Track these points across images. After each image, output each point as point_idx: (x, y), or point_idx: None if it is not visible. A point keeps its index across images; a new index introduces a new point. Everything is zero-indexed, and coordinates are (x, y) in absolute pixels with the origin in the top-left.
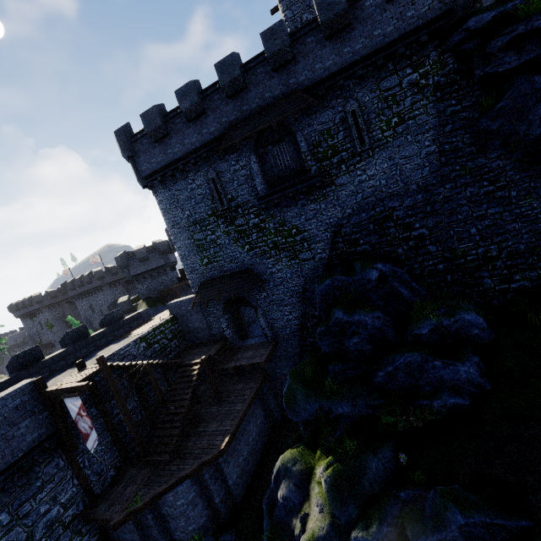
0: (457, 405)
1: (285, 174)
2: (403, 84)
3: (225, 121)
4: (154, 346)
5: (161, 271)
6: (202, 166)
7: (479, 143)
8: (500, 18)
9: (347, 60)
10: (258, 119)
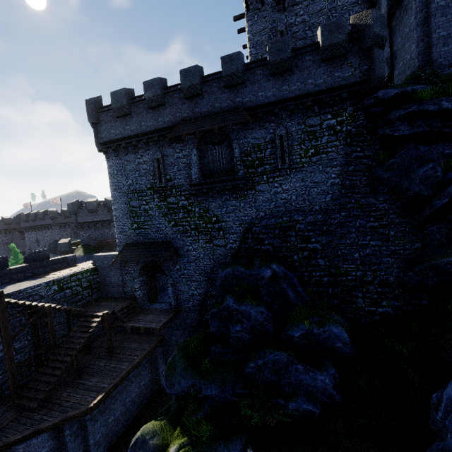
0: (309, 411)
1: (218, 171)
2: (323, 125)
3: (178, 116)
4: (66, 290)
5: (106, 225)
6: (152, 147)
7: (373, 186)
8: (402, 95)
9: (283, 95)
10: (204, 121)
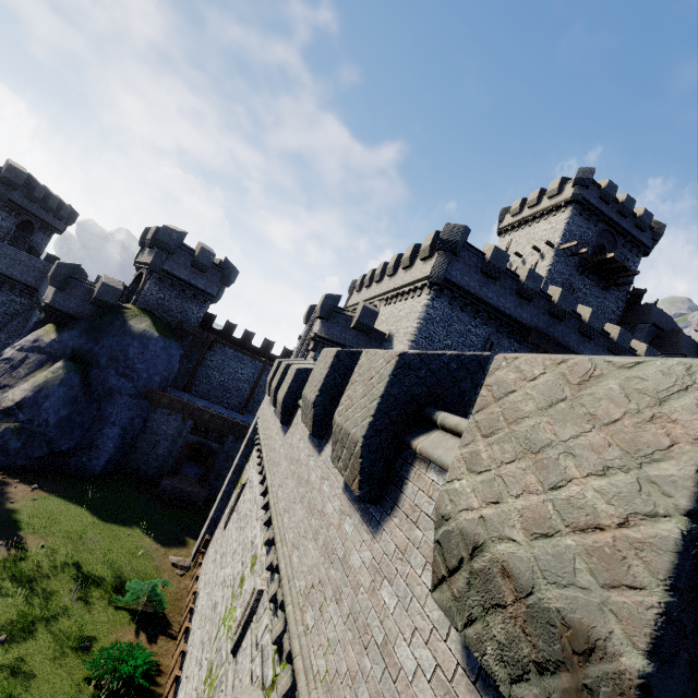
0: None
1: None
2: None
3: (535, 321)
4: None
5: (199, 298)
6: (491, 325)
7: None
8: None
9: None
10: (557, 347)
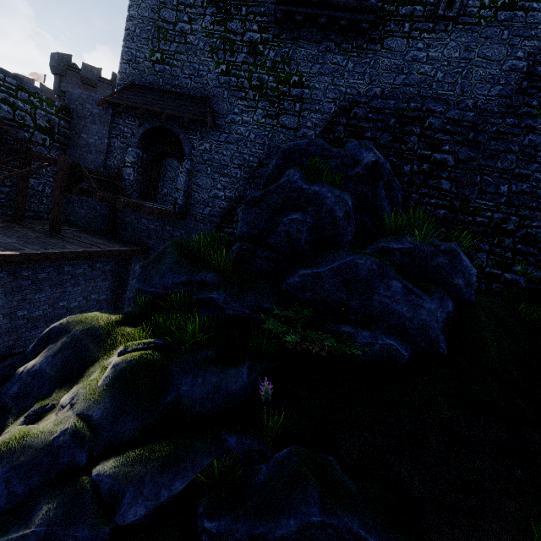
0: (391, 352)
1: None
2: None
3: None
4: (2, 104)
5: None
6: None
7: None
8: None
9: None
10: None
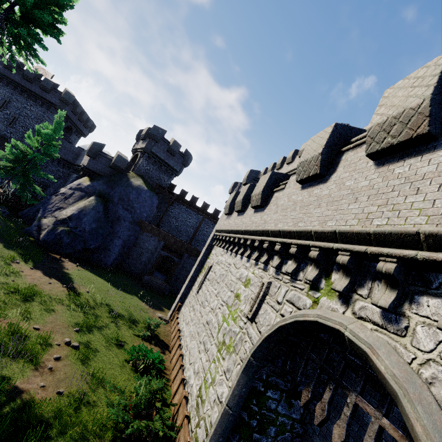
0: None
1: None
2: None
3: None
4: None
5: (169, 172)
6: None
7: None
8: None
9: None
10: None
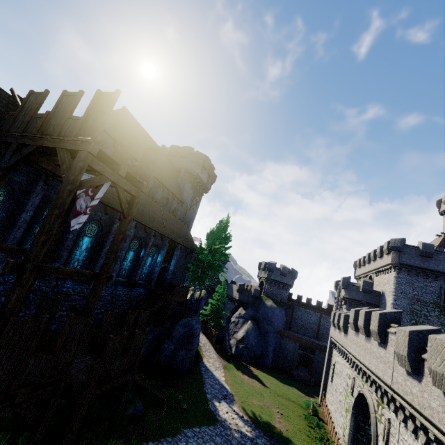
0: None
1: None
2: None
3: None
4: None
5: (285, 287)
6: (440, 280)
7: None
8: None
9: None
10: None
